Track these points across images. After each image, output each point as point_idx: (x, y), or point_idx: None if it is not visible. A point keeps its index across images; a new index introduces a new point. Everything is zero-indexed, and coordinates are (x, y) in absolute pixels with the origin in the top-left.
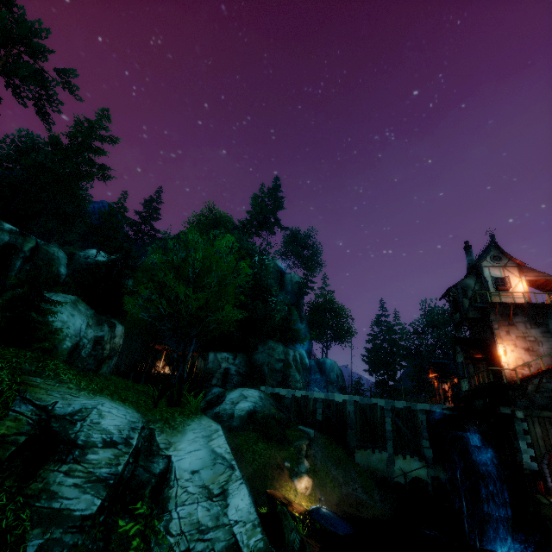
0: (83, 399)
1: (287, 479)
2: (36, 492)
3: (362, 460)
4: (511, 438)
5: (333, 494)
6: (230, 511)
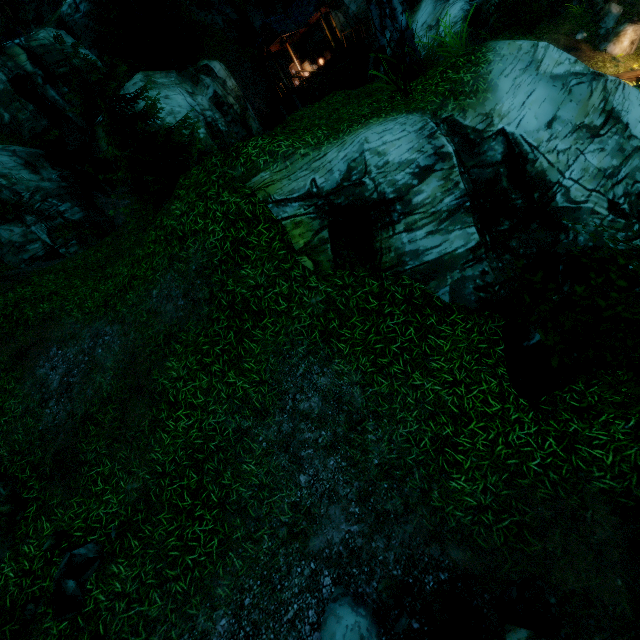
0: (335, 154)
1: (591, 55)
2: (394, 261)
3: None
4: None
5: None
6: (634, 130)
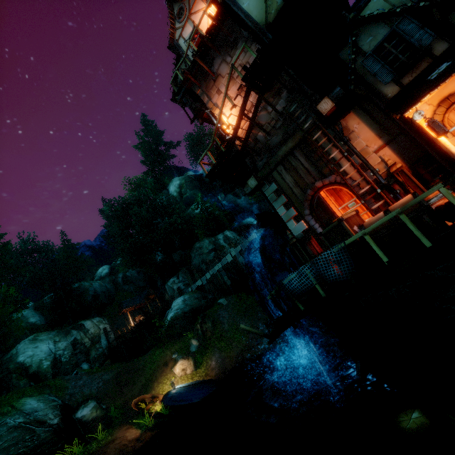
0: None
1: (168, 372)
2: None
3: None
4: (275, 211)
5: (238, 346)
6: None
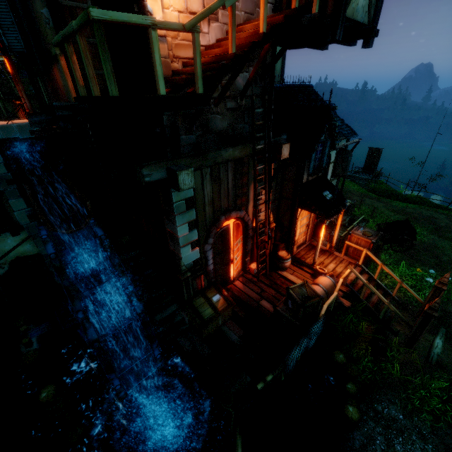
0: None
1: None
2: None
3: None
4: (164, 223)
5: None
6: None
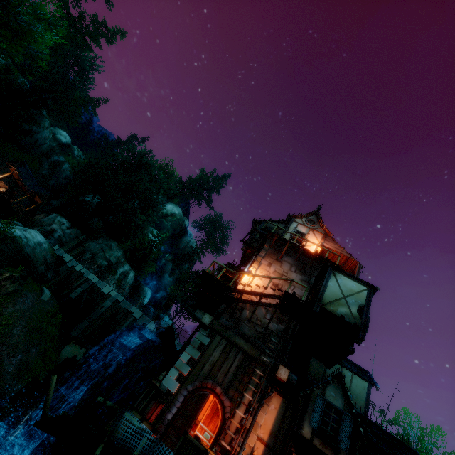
0: None
1: None
2: None
3: (68, 355)
4: (182, 348)
5: None
6: None
